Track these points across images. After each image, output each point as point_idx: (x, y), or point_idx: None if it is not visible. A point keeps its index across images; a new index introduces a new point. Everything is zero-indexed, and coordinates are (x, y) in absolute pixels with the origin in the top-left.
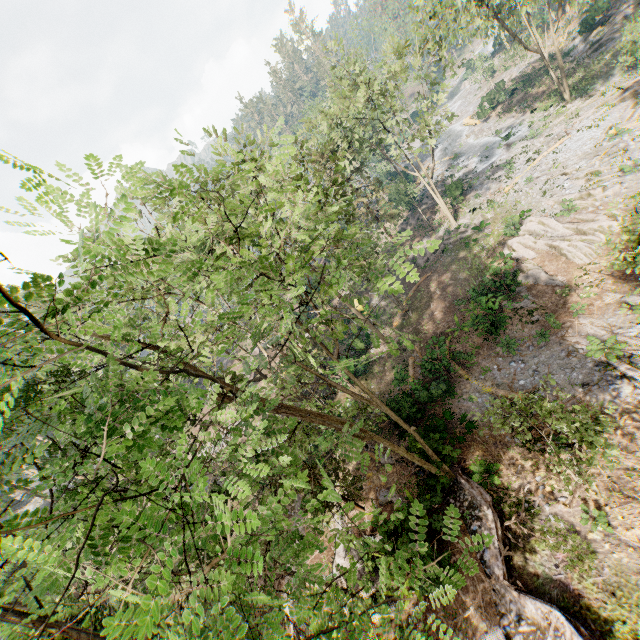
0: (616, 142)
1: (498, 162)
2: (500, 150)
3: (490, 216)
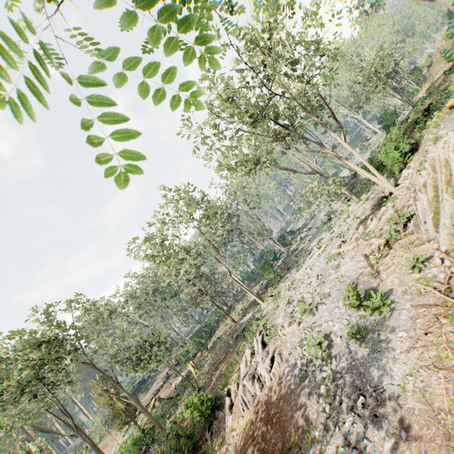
0: (332, 264)
1: (309, 247)
2: (318, 234)
3: (269, 309)
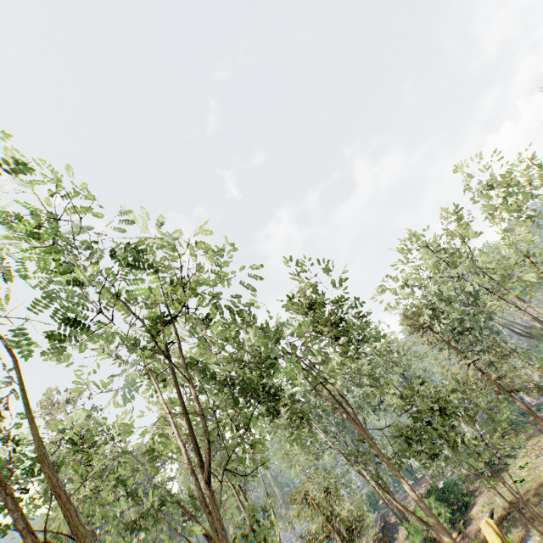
0: None
1: None
2: None
3: None
